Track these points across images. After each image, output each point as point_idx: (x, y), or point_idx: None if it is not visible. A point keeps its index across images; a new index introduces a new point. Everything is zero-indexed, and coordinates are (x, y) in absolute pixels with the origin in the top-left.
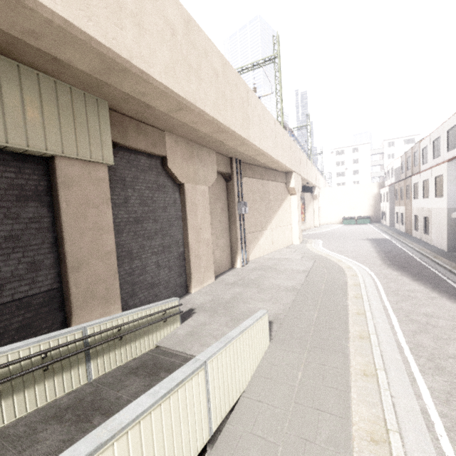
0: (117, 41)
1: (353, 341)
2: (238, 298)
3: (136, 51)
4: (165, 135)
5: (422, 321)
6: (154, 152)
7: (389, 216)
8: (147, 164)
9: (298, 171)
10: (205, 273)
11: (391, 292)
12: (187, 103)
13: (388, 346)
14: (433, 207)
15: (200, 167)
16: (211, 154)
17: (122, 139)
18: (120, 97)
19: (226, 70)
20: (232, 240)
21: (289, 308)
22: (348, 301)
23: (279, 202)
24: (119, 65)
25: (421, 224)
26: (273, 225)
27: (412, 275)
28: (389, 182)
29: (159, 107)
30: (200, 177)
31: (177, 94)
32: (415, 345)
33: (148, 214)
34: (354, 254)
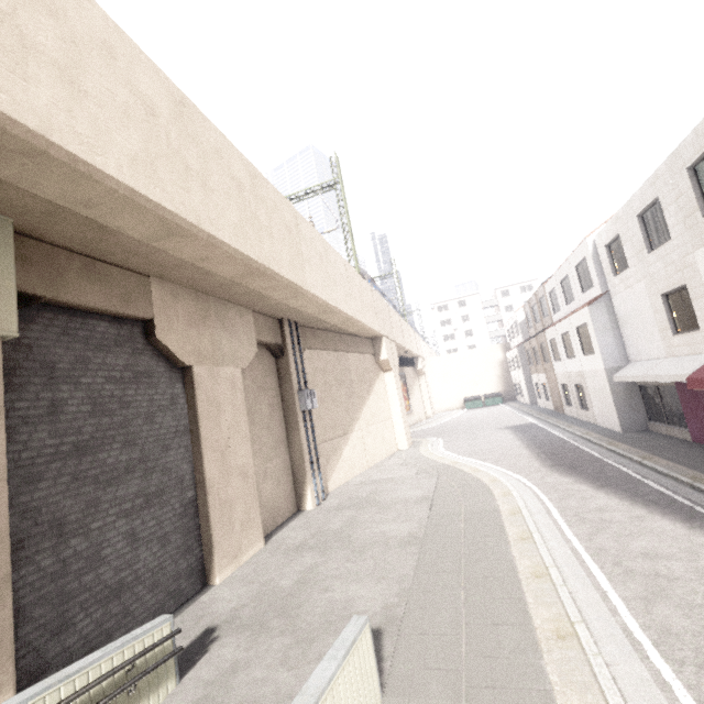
0: (13, 97)
1: (549, 650)
2: (310, 581)
3: (61, 122)
4: (151, 283)
5: (646, 571)
6: (125, 311)
7: (526, 389)
8: (112, 335)
9: (390, 335)
10: (243, 535)
11: (573, 517)
12: (181, 223)
13: (615, 647)
14: (585, 370)
15: (224, 336)
16: (244, 314)
17: (50, 288)
18: (39, 209)
19: (256, 184)
20: (294, 459)
21: (411, 586)
22: (512, 550)
23: (368, 385)
24: (17, 139)
25: (574, 396)
26: (363, 423)
27: (592, 479)
28: (515, 341)
29: (129, 231)
30: (225, 353)
31: (158, 205)
32: (658, 632)
33: (111, 431)
34: (495, 454)
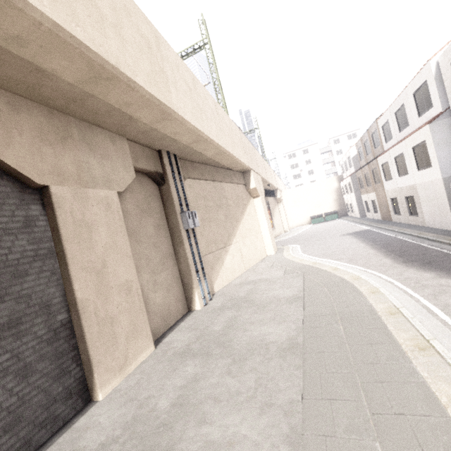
0: None
1: None
2: (187, 403)
3: None
4: None
5: None
6: None
7: (357, 206)
8: None
9: (257, 170)
10: (130, 345)
11: None
12: None
13: None
14: (418, 183)
15: (93, 159)
16: (117, 140)
17: None
18: None
19: None
20: (182, 269)
21: (302, 422)
22: (416, 366)
23: (241, 208)
24: None
25: (403, 206)
26: (240, 237)
27: None
28: (348, 172)
29: None
30: (95, 176)
31: None
32: None
33: None
34: (346, 254)
